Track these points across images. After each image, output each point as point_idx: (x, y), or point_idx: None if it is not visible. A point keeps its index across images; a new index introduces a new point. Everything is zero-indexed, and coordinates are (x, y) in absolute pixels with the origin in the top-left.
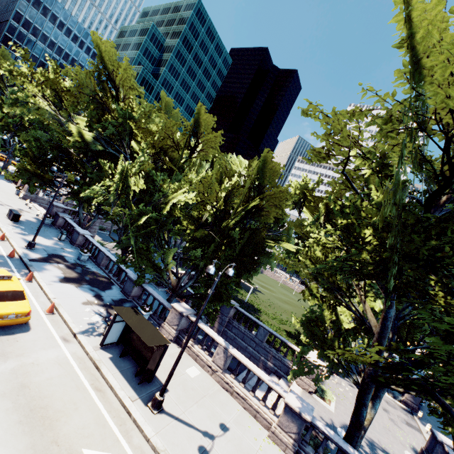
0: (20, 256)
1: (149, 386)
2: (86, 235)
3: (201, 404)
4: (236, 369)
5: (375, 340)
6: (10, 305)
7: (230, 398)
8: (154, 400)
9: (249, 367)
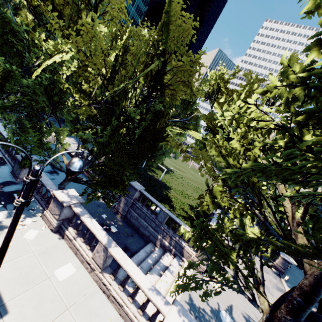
0: None
1: None
2: None
3: None
4: (116, 270)
5: (307, 285)
6: None
7: (105, 302)
8: None
9: (128, 273)
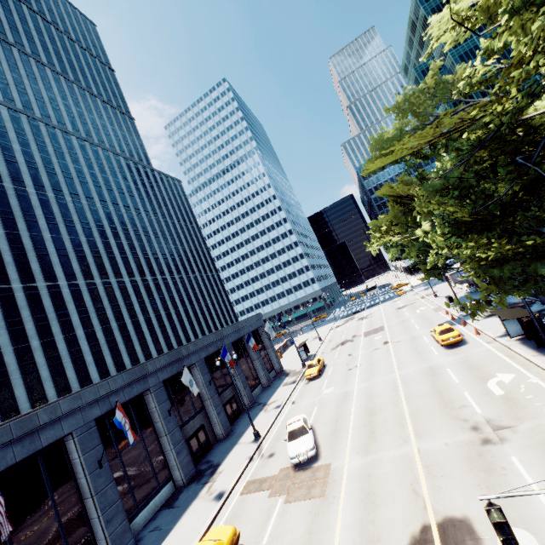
0: (457, 317)
1: None
2: None
3: None
4: None
5: None
6: (447, 334)
7: None
8: None
9: None
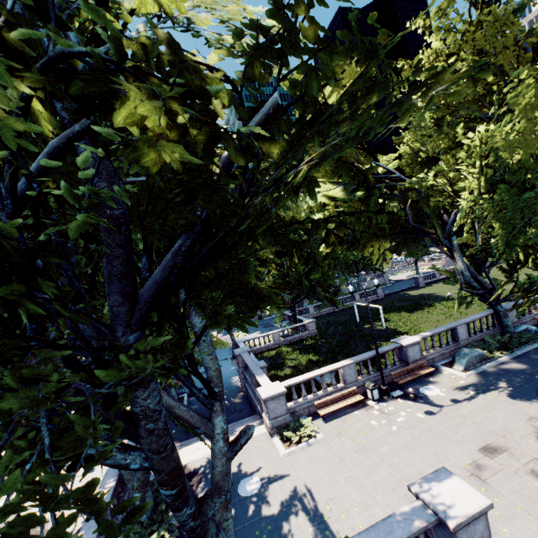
0: None
1: None
2: None
3: None
4: None
5: None
6: None
7: None
8: None
9: None
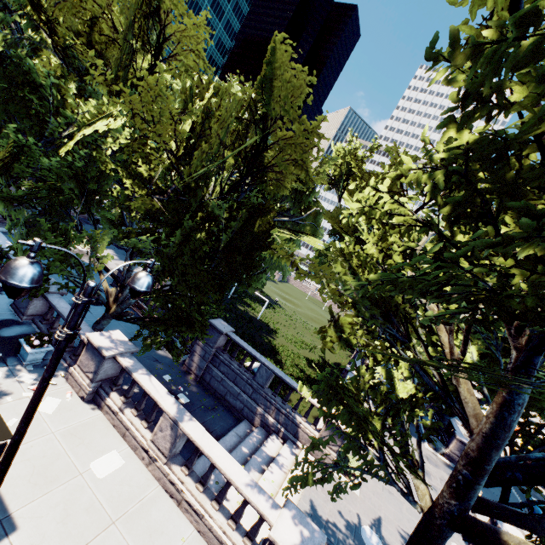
0: None
1: None
2: None
3: None
4: (192, 458)
5: (474, 448)
6: None
7: (174, 512)
8: None
9: (212, 461)
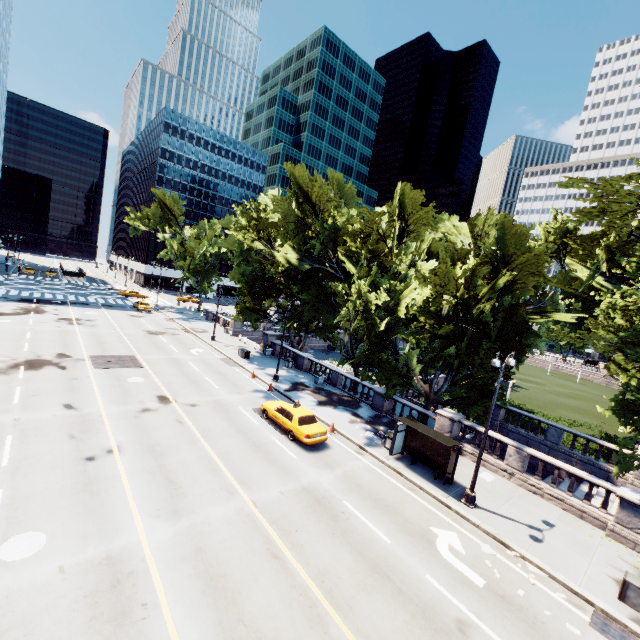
0: (276, 389)
1: (452, 488)
2: (310, 357)
3: (512, 504)
4: (539, 469)
5: None
6: (312, 427)
7: (541, 500)
8: (467, 496)
9: (556, 465)
